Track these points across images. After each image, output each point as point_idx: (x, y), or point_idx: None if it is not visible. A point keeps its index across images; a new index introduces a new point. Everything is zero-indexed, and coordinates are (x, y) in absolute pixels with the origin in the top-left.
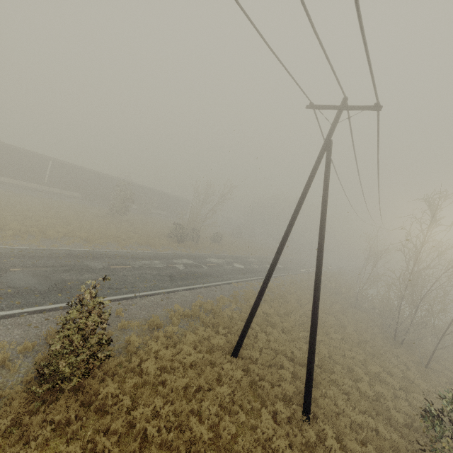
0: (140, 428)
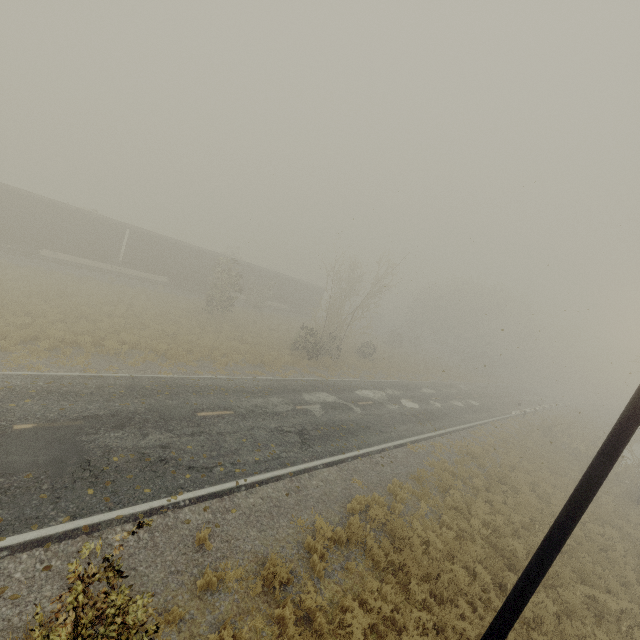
0: None
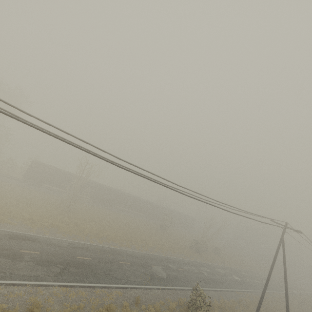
0: None
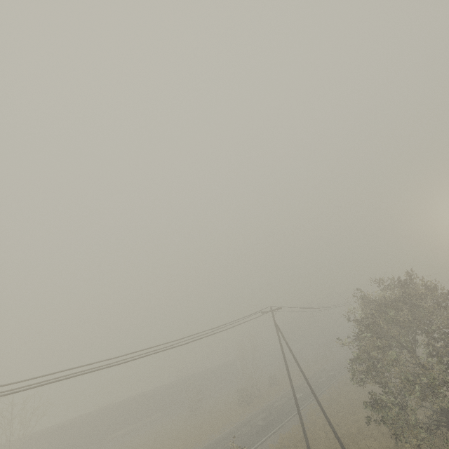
0: None
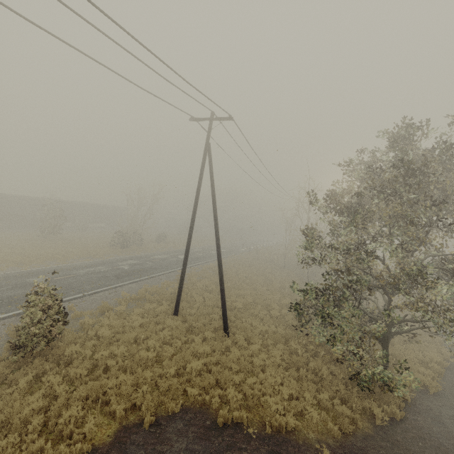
0: (102, 364)
